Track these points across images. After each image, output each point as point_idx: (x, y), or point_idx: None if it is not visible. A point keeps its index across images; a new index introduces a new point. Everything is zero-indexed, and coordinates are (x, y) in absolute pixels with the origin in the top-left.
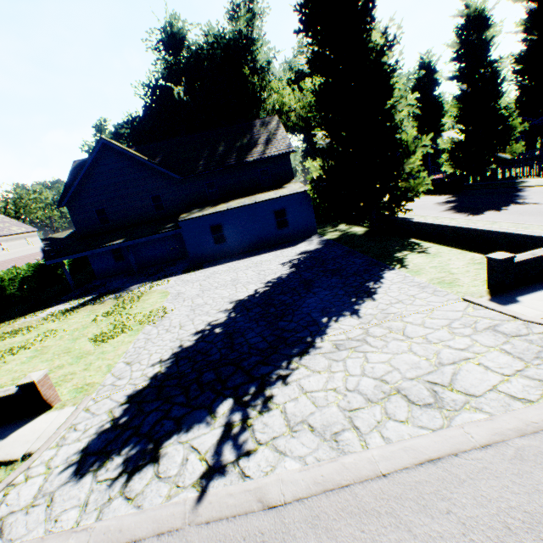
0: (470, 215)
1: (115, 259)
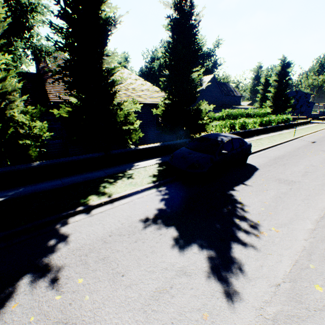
0: None
1: None
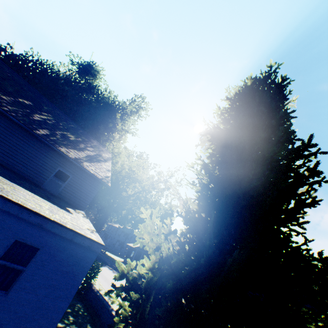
0: None
1: None
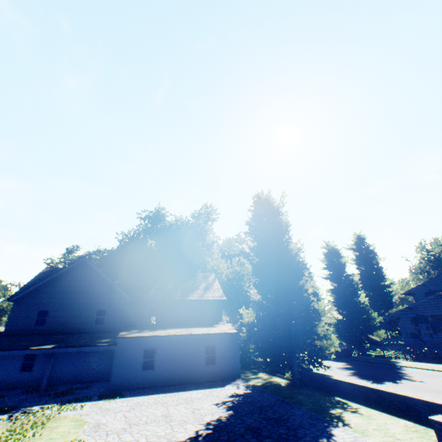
0: (374, 382)
1: (22, 367)
